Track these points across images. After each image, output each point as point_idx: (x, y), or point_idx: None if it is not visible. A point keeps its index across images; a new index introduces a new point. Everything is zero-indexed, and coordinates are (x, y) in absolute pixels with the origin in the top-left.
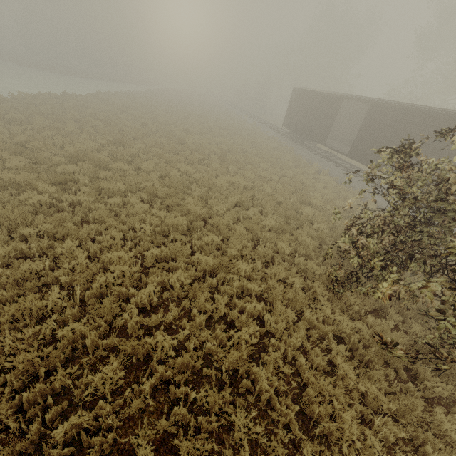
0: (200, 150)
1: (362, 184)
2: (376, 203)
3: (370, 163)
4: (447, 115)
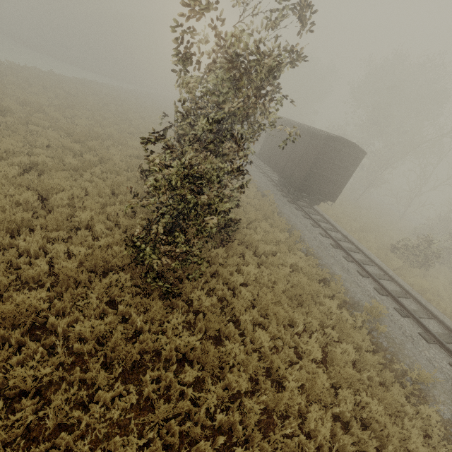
0: (141, 129)
1: (261, 177)
2: (258, 187)
3: (266, 161)
4: (300, 127)
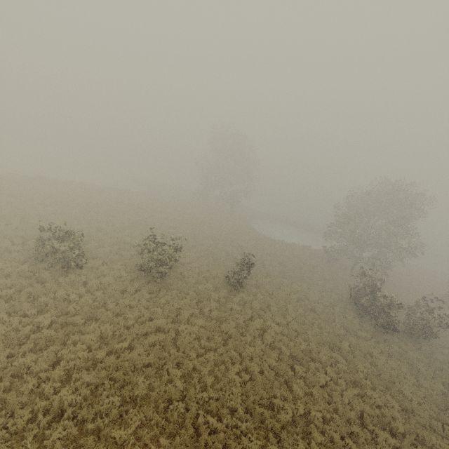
0: None
1: None
2: None
3: None
4: None
